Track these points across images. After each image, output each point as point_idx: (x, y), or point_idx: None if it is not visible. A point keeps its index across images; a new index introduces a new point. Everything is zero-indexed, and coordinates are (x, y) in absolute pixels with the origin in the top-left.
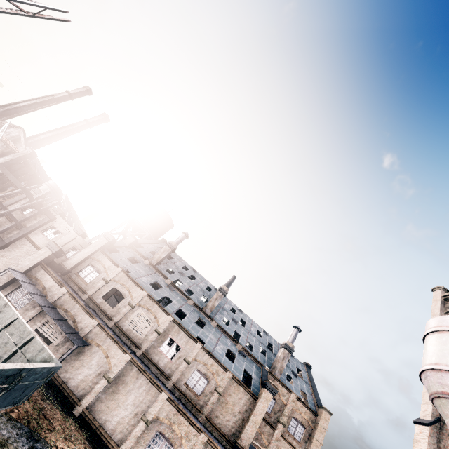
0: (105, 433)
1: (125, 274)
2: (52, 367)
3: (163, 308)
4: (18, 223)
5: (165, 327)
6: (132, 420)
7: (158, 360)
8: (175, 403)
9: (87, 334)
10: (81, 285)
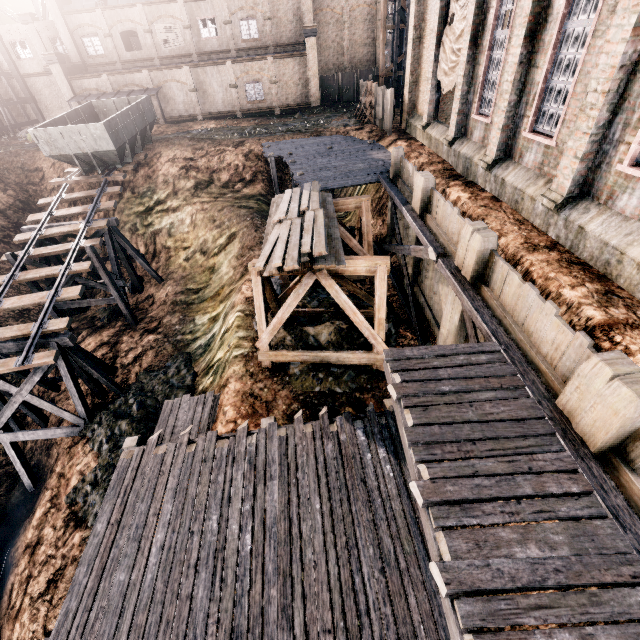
0: (223, 113)
1: (108, 10)
2: (146, 98)
3: (166, 1)
4: (4, 74)
5: (187, 17)
6: (228, 94)
7: (211, 48)
8: (238, 61)
9: (153, 84)
10: (105, 62)
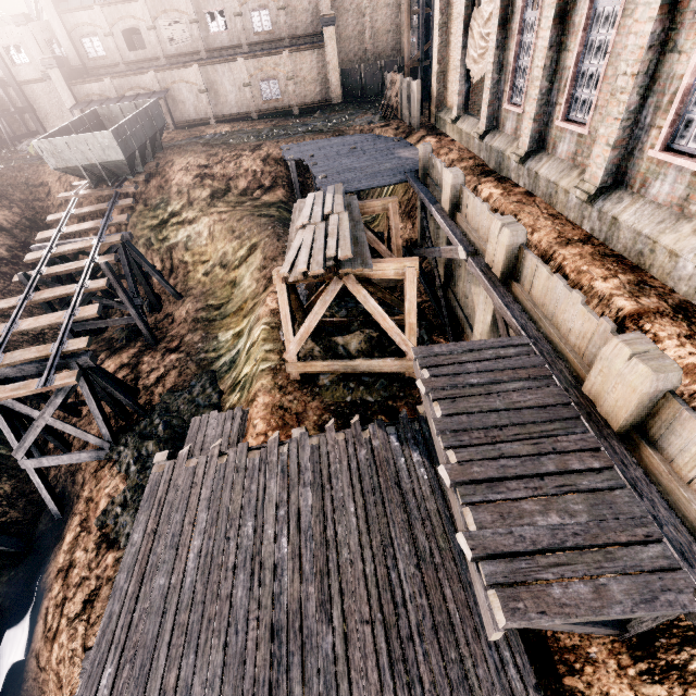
0: (237, 114)
1: (107, 7)
2: (155, 102)
3: None
4: None
5: (193, 10)
6: (241, 94)
7: (221, 43)
8: (251, 57)
9: (160, 86)
10: (107, 64)
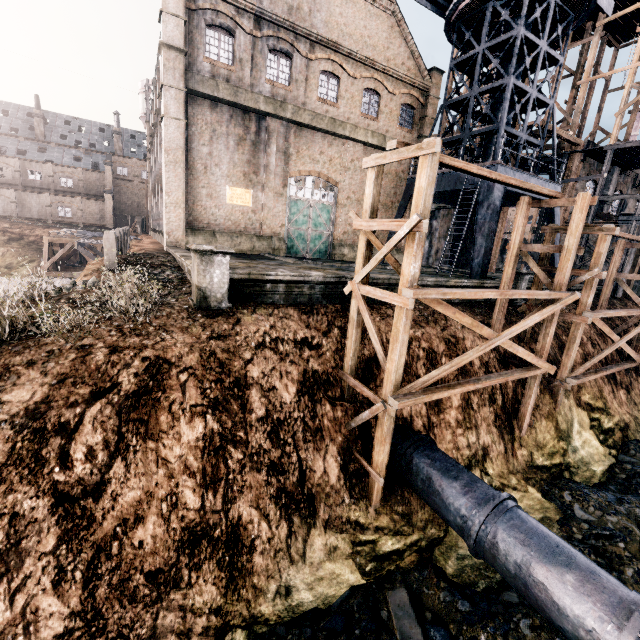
0: (37, 219)
1: None
2: None
3: (5, 156)
4: None
5: (20, 167)
6: (43, 210)
7: (35, 185)
8: (55, 194)
9: None
10: None
